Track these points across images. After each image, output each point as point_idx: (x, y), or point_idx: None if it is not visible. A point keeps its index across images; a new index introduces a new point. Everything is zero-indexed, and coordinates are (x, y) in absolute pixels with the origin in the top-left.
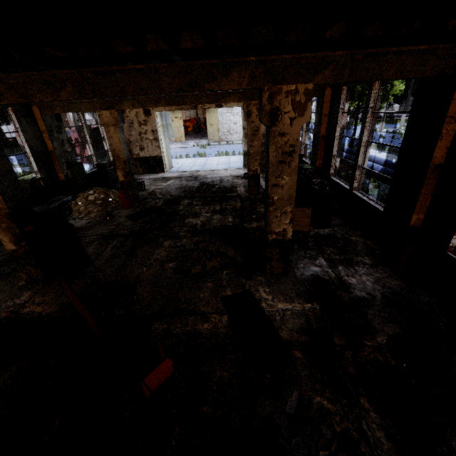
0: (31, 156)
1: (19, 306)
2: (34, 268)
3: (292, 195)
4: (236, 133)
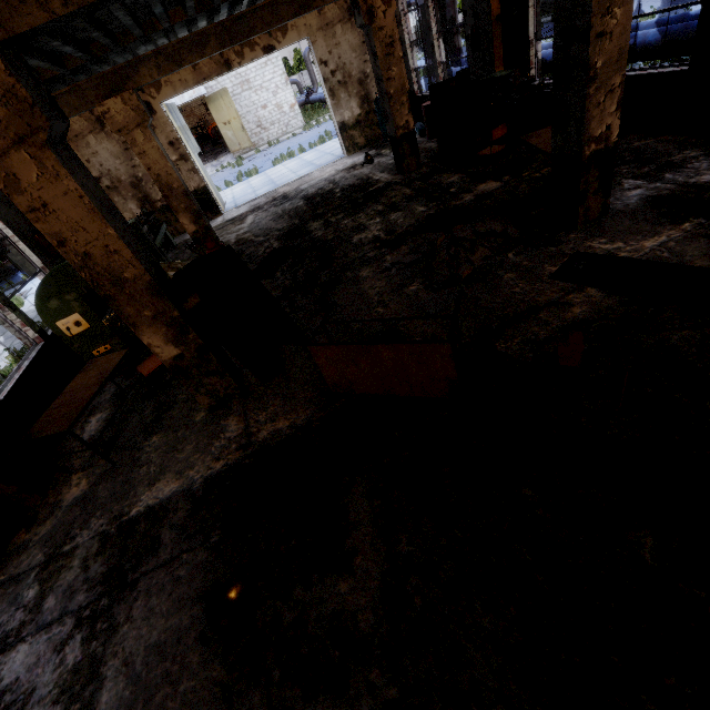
0: (19, 241)
1: (242, 437)
2: (218, 377)
3: (624, 48)
4: (273, 124)
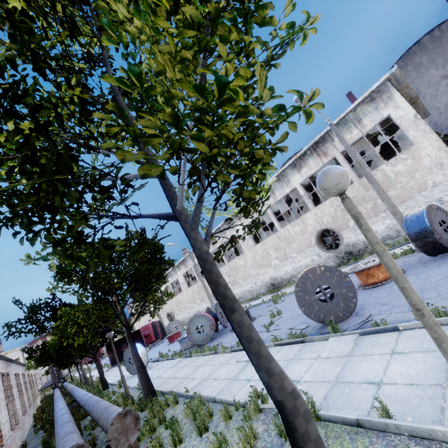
0: None
1: None
2: None
3: None
4: None
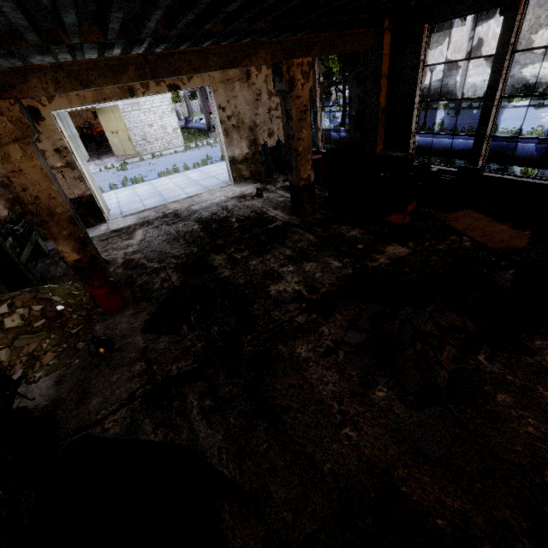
0: None
1: None
2: None
3: None
4: (157, 140)
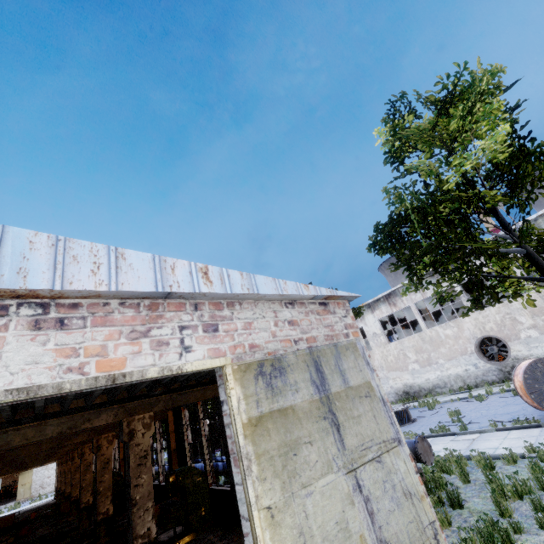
0: None
1: None
2: None
3: None
4: (50, 485)
